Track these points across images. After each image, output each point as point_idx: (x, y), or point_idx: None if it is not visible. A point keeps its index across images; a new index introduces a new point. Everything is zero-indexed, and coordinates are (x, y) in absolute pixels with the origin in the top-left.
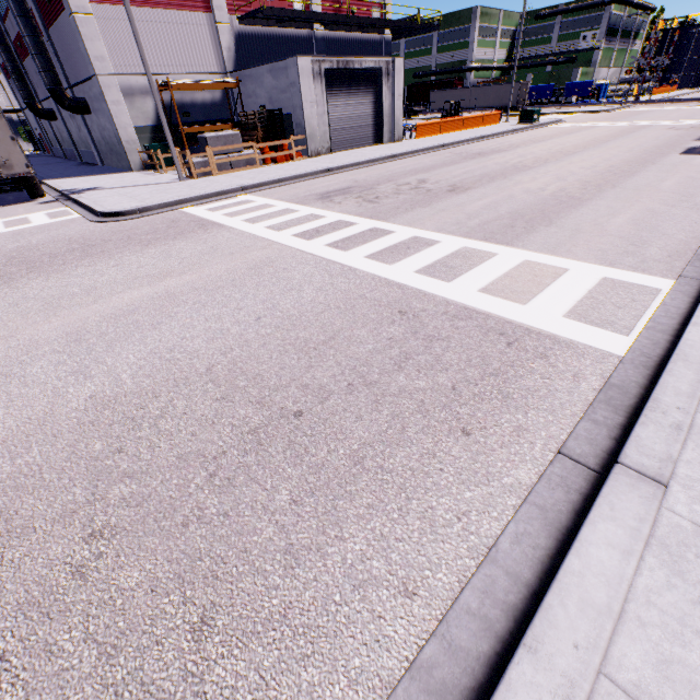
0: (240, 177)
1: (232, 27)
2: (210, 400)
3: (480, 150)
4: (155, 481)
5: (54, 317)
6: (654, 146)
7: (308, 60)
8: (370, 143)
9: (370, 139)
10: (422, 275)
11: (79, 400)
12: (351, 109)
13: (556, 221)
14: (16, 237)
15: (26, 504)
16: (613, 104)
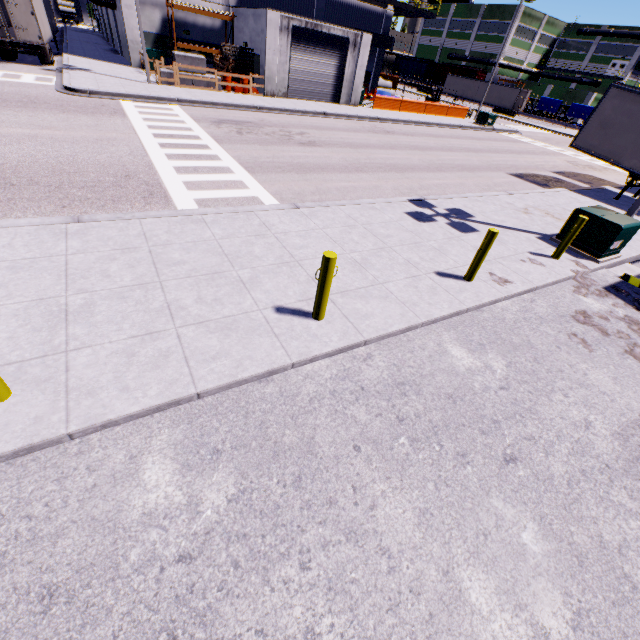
0: (189, 93)
1: None
2: None
3: (397, 130)
4: None
5: None
6: (514, 165)
7: (278, 15)
8: (327, 100)
9: (328, 96)
10: (174, 168)
11: None
12: (314, 66)
13: (310, 173)
14: None
15: None
16: None
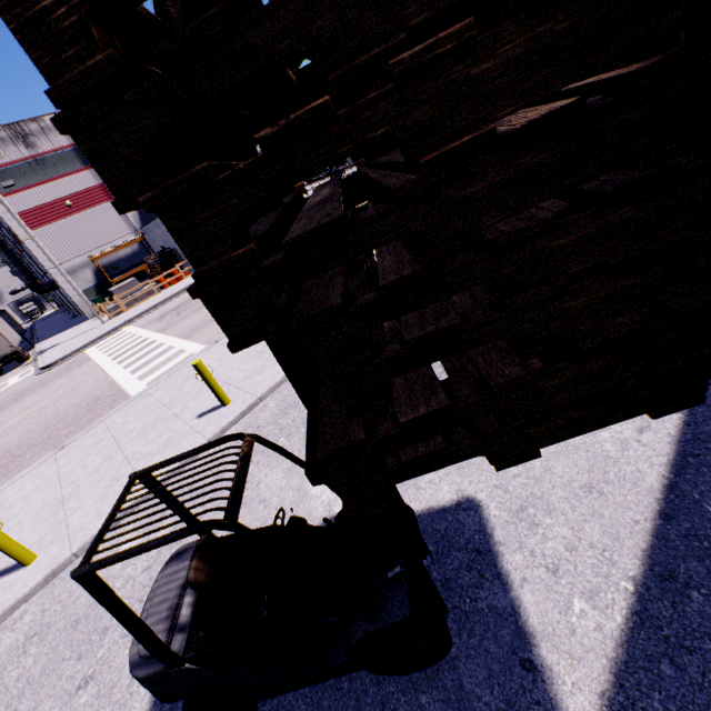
0: (136, 310)
1: None
2: None
3: None
4: None
5: None
6: None
7: None
8: None
9: None
10: (130, 373)
11: None
12: None
13: None
14: None
15: None
16: None
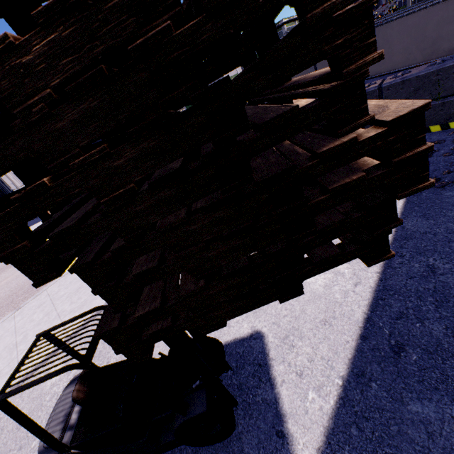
0: None
1: None
2: None
3: None
4: None
5: None
6: None
7: None
8: None
9: None
10: None
11: None
12: None
13: None
14: None
15: None
16: None
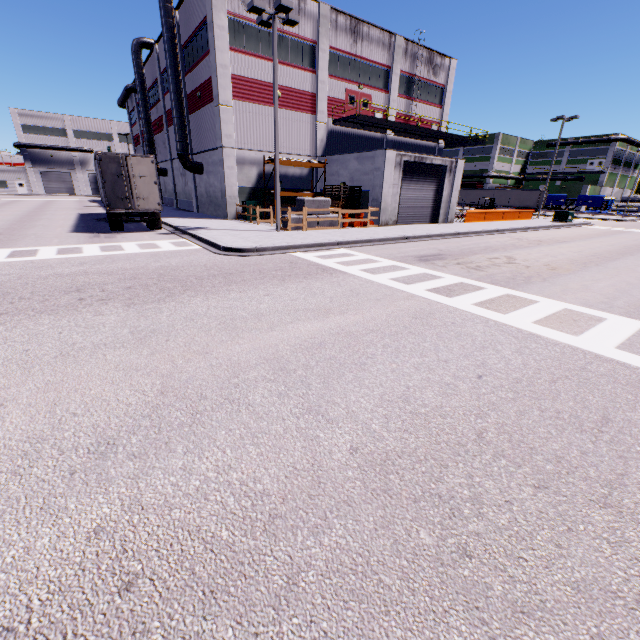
0: (329, 234)
1: (327, 126)
2: (527, 486)
3: (537, 238)
4: (580, 635)
5: (239, 338)
6: None
7: (394, 153)
8: (426, 221)
9: (427, 218)
10: (631, 353)
11: (342, 452)
12: (417, 193)
13: None
14: (155, 258)
15: (394, 636)
16: (627, 216)
